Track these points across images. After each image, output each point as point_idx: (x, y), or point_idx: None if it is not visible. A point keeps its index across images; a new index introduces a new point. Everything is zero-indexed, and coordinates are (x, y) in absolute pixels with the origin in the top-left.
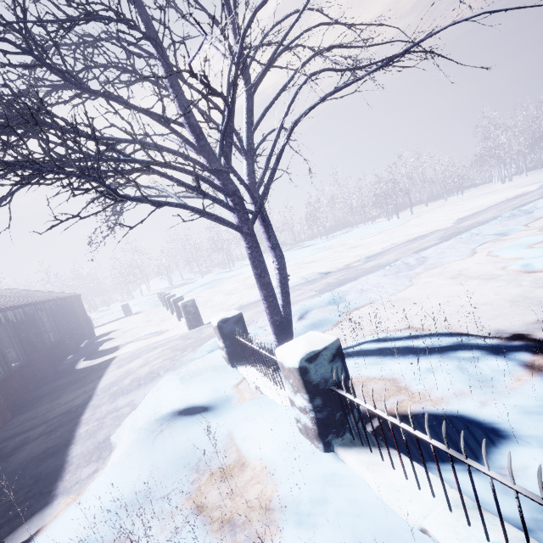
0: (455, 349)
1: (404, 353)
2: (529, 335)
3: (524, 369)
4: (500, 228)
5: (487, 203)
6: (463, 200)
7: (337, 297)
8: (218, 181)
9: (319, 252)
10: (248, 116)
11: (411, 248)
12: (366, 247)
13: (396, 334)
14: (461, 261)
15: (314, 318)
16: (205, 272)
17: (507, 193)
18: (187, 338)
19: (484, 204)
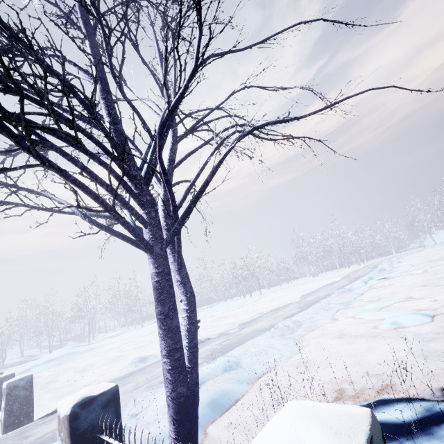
0: (439, 423)
1: None
2: None
3: None
4: (342, 299)
5: (313, 287)
6: (294, 286)
7: (232, 362)
8: (134, 190)
9: None
10: (171, 155)
11: (278, 315)
12: (234, 317)
13: None
14: (332, 324)
15: (212, 393)
16: (56, 347)
17: (323, 282)
18: None
19: (312, 288)
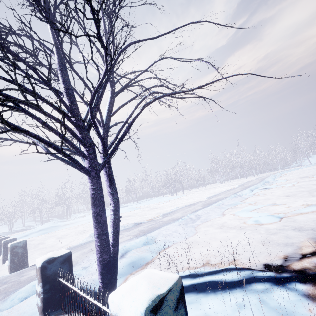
0: (250, 283)
1: (213, 289)
2: (289, 268)
3: (307, 299)
4: (232, 202)
5: (218, 191)
6: (206, 189)
7: (149, 239)
8: (79, 135)
9: (132, 210)
10: (109, 106)
11: (189, 210)
12: (161, 208)
13: (200, 270)
14: (220, 218)
15: (133, 257)
16: (45, 221)
17: (226, 187)
18: (2, 283)
19: (218, 191)
